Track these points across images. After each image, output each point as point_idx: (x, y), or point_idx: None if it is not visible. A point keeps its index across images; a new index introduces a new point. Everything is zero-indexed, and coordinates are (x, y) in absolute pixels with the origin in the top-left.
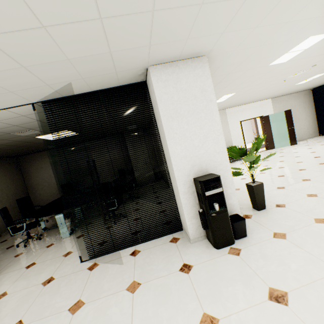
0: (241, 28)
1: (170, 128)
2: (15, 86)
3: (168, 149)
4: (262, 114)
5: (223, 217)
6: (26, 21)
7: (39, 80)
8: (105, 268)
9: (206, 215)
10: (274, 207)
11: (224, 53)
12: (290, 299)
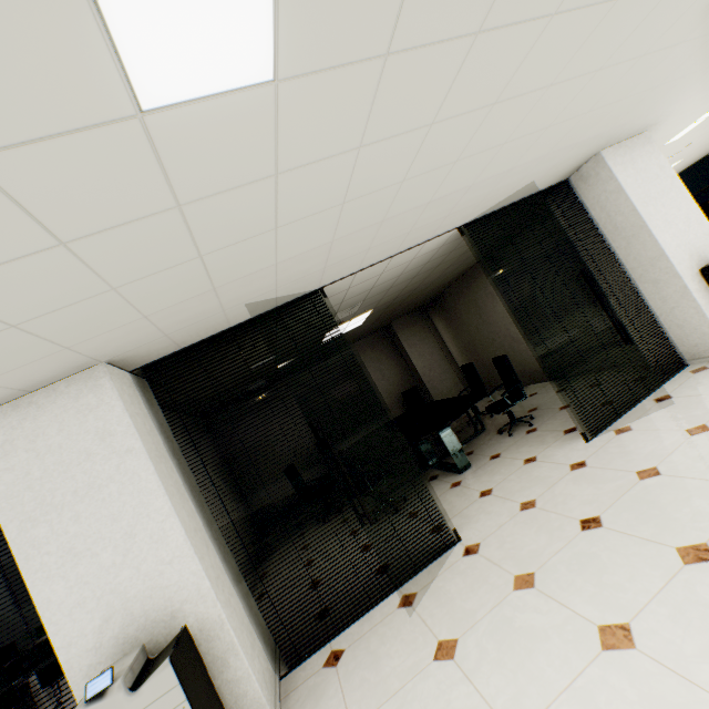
0: (703, 90)
1: (648, 215)
2: (498, 189)
3: (656, 241)
4: None
5: None
6: (624, 93)
7: (521, 179)
8: (649, 419)
9: None
10: None
11: (659, 126)
12: None
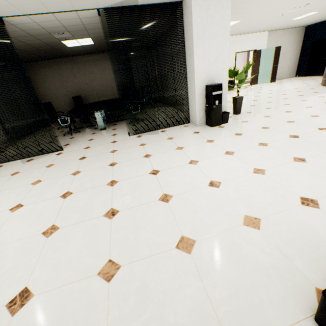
0: None
1: (197, 47)
2: None
3: (194, 63)
4: (256, 48)
5: (219, 109)
6: None
7: None
8: (148, 136)
9: (209, 108)
10: (245, 113)
11: None
12: (243, 134)
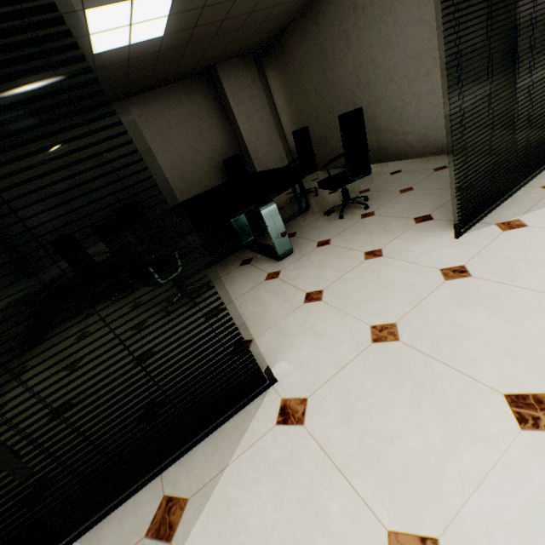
0: None
1: None
2: None
3: None
4: None
5: None
6: None
7: None
8: None
9: None
10: None
11: None
12: None
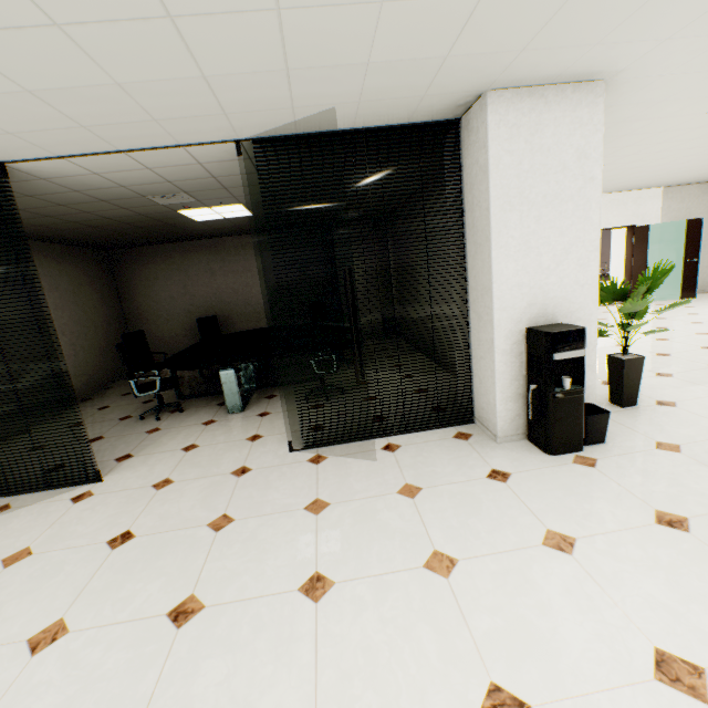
0: (707, 33)
1: (503, 226)
2: (241, 104)
3: (491, 267)
4: (635, 222)
5: (575, 402)
6: None
7: (287, 97)
8: (343, 463)
9: (542, 395)
10: (652, 404)
11: (641, 78)
12: (693, 526)
